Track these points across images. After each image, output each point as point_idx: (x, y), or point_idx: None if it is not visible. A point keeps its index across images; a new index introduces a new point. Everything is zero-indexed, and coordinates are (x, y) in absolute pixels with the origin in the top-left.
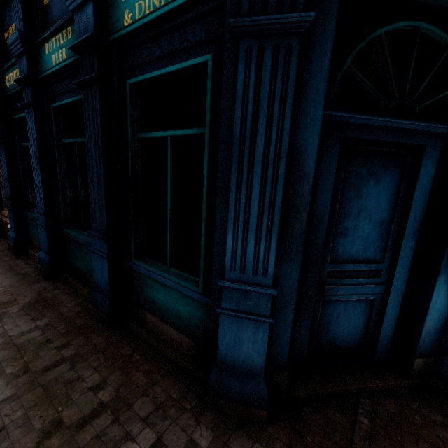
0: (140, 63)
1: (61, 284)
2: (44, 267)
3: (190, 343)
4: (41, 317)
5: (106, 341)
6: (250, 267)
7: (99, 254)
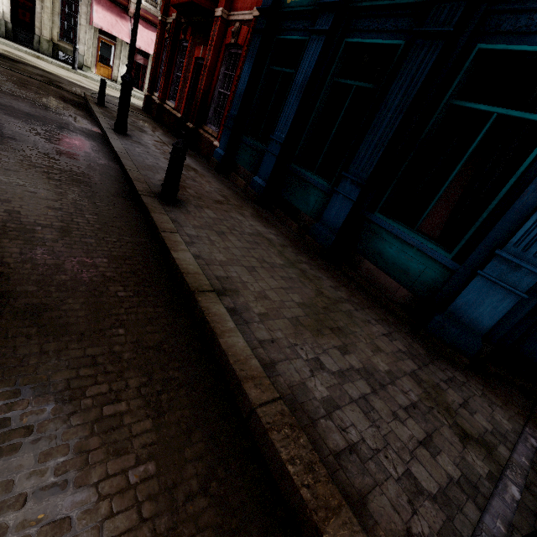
0: (507, 31)
1: (268, 211)
2: (256, 191)
3: (408, 294)
4: (269, 228)
5: (326, 266)
6: (535, 250)
7: (346, 196)
